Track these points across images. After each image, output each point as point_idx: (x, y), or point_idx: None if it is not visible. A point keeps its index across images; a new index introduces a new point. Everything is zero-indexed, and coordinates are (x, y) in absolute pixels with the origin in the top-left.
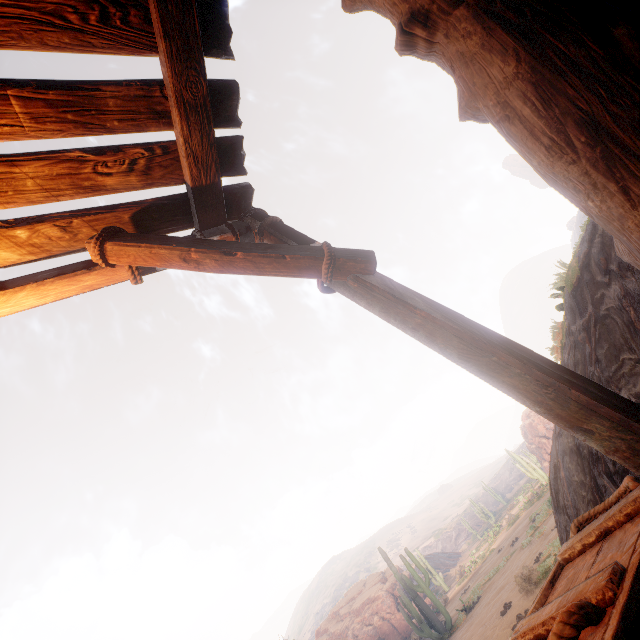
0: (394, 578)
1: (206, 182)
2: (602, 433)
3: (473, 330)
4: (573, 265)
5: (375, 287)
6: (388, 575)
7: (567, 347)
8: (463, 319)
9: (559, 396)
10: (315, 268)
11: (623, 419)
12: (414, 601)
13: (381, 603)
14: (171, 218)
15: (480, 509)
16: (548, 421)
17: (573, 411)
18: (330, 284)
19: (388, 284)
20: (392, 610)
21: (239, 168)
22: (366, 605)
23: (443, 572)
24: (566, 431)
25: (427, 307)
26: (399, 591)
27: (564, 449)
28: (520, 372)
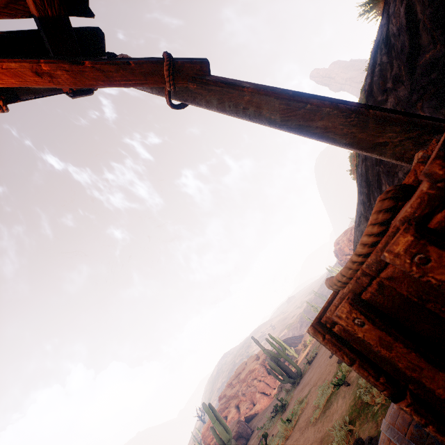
0: (264, 356)
1: (52, 14)
2: (394, 140)
3: (290, 93)
4: (361, 98)
5: (210, 81)
6: (260, 355)
7: (360, 162)
8: (282, 89)
9: (360, 120)
10: (158, 73)
11: (410, 119)
12: (277, 364)
13: (257, 372)
14: (27, 54)
15: (313, 306)
16: (350, 244)
17: (371, 129)
18: (176, 96)
19: (221, 79)
20: (265, 374)
21: (85, 8)
22: (248, 375)
23: (294, 347)
24: (366, 154)
25: (253, 86)
26: (267, 360)
27: (362, 233)
28: (329, 110)
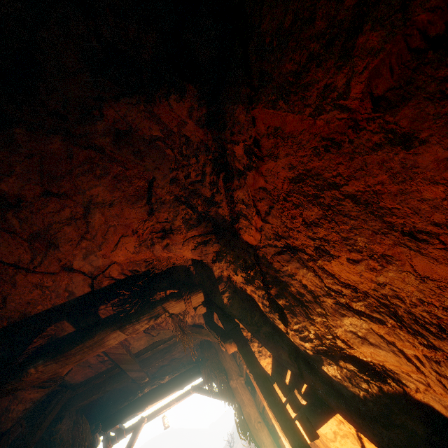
0: None
1: None
2: None
3: None
4: None
5: None
6: None
7: None
8: None
9: None
10: None
11: None
12: None
13: None
14: None
15: None
16: None
17: None
18: None
19: None
20: None
21: None
22: None
23: None
24: None
25: None
26: None
27: None
28: None
